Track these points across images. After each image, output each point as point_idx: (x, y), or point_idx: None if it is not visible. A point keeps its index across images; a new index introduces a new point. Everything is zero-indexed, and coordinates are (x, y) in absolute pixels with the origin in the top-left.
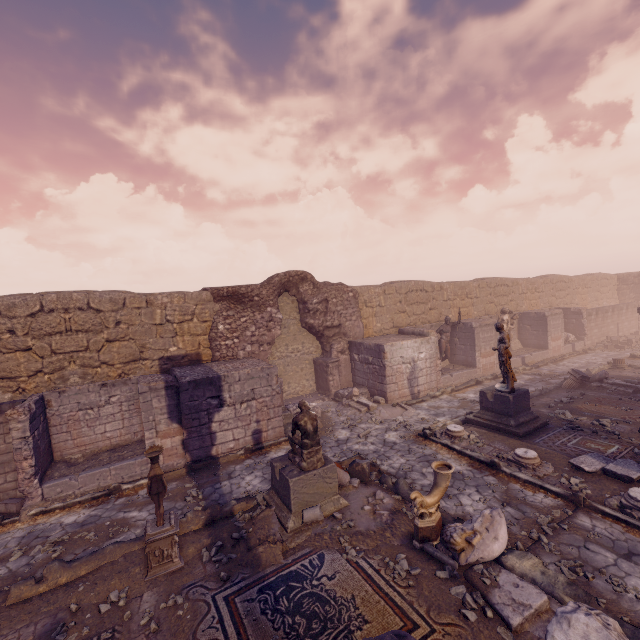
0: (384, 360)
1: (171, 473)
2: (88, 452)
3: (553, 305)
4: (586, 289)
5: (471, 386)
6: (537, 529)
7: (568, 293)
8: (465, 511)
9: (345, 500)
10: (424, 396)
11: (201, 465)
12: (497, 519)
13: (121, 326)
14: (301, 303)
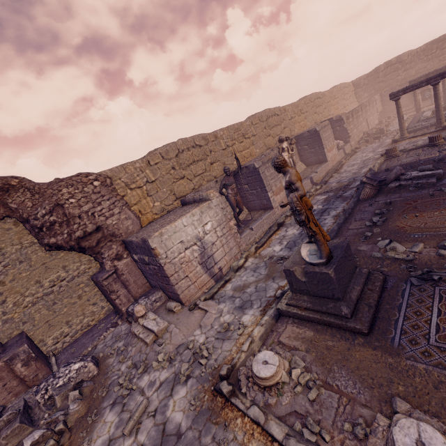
0: (157, 258)
1: None
2: None
3: (317, 121)
4: (336, 100)
5: (274, 233)
6: None
7: (325, 107)
8: None
9: None
10: (227, 272)
11: None
12: None
13: None
14: (25, 222)
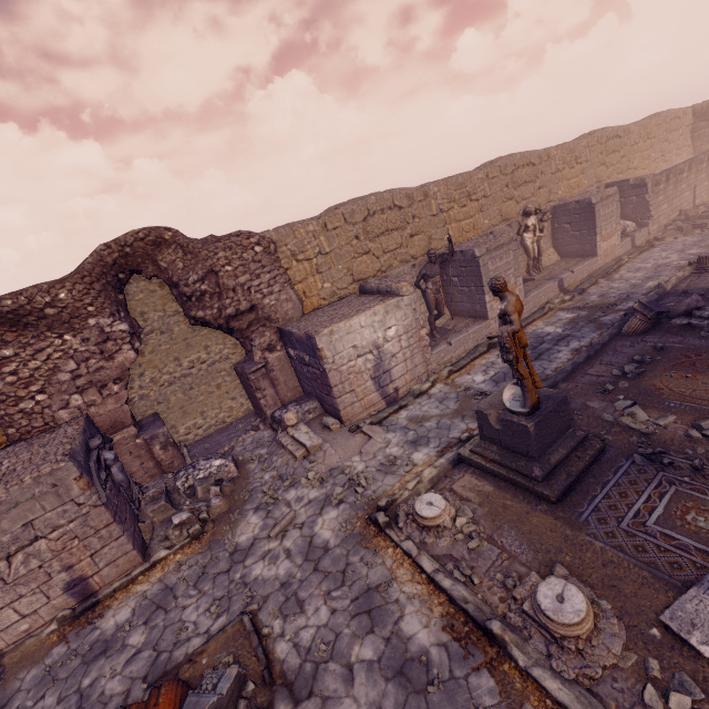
0: (322, 362)
1: None
2: None
3: (602, 179)
4: (649, 141)
5: (481, 355)
6: None
7: (624, 154)
8: None
9: None
10: (404, 396)
11: None
12: None
13: None
14: (173, 286)
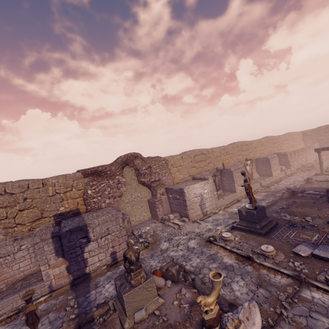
0: (185, 197)
1: (60, 290)
2: (9, 282)
3: (272, 151)
4: (287, 141)
5: (235, 203)
6: (279, 304)
7: (278, 144)
8: (235, 295)
9: (162, 299)
10: (210, 213)
11: (79, 280)
12: (253, 310)
13: (27, 200)
14: (136, 170)
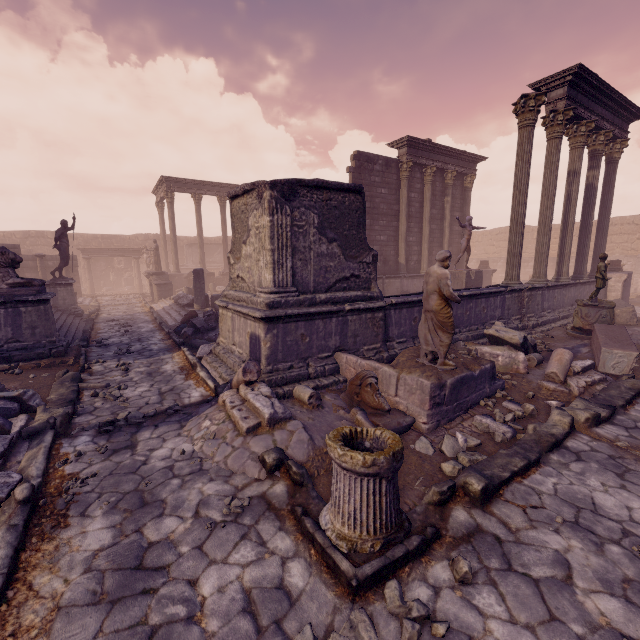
0: None
1: None
2: None
3: None
4: None
5: None
6: None
7: None
8: None
9: None
10: None
11: None
12: None
13: None
14: None
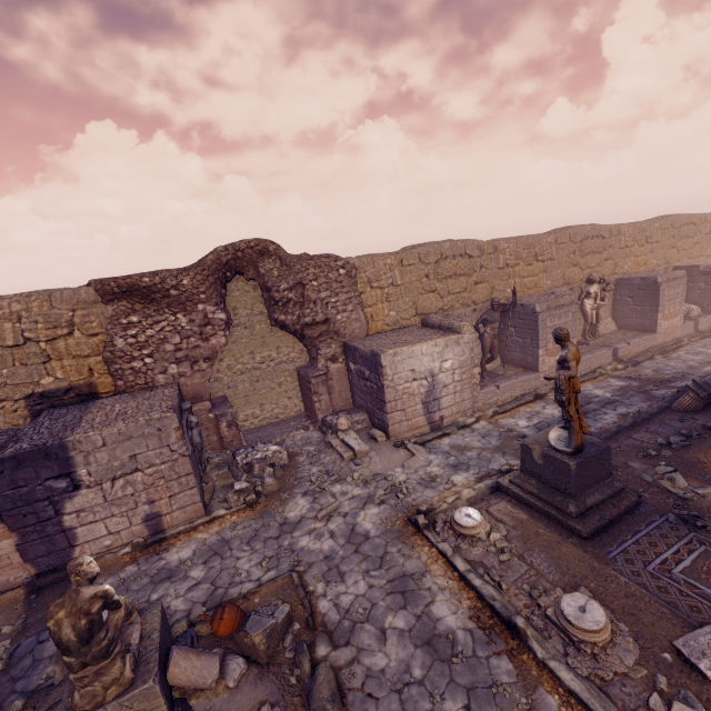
0: (382, 378)
1: None
2: None
3: (672, 261)
4: None
5: (526, 403)
6: None
7: (697, 241)
8: None
9: None
10: (449, 425)
11: (53, 579)
12: None
13: None
14: (265, 290)
